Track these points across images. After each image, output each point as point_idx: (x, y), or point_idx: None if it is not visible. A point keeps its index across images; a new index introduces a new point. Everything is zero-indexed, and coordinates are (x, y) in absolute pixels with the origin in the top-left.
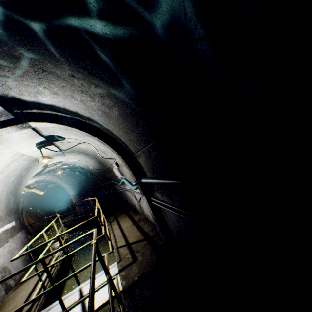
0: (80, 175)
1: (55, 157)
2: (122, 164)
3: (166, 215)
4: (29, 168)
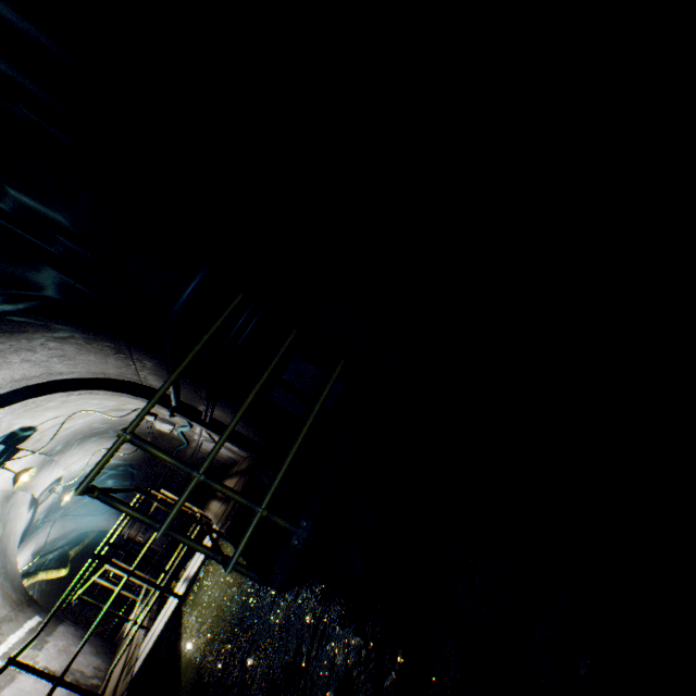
0: (115, 483)
1: (40, 473)
2: (155, 408)
3: None
4: (5, 519)
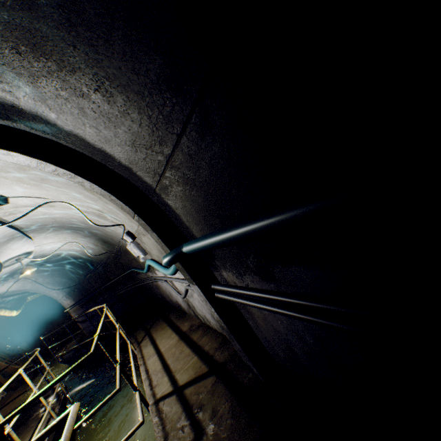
0: (74, 270)
1: (8, 244)
2: (138, 231)
3: (252, 317)
4: None
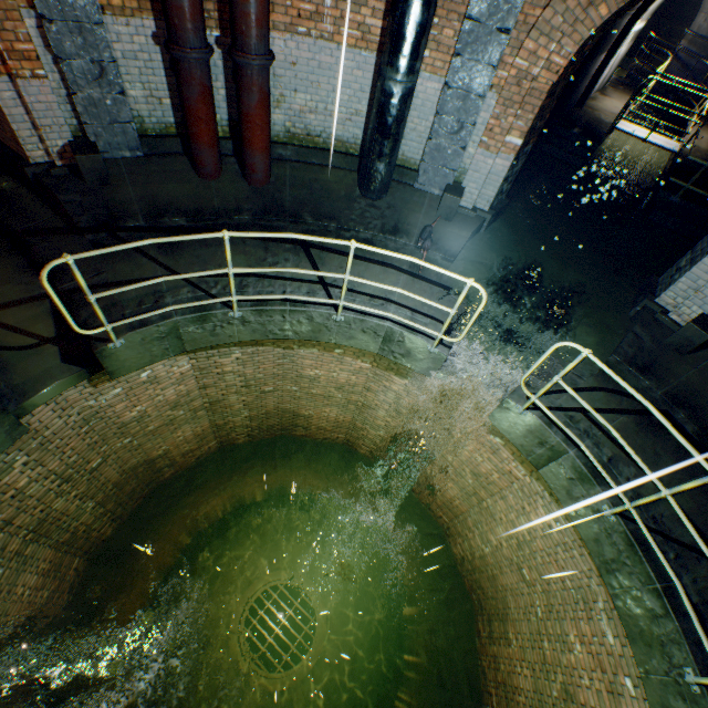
0: None
1: None
2: None
3: None
4: None
